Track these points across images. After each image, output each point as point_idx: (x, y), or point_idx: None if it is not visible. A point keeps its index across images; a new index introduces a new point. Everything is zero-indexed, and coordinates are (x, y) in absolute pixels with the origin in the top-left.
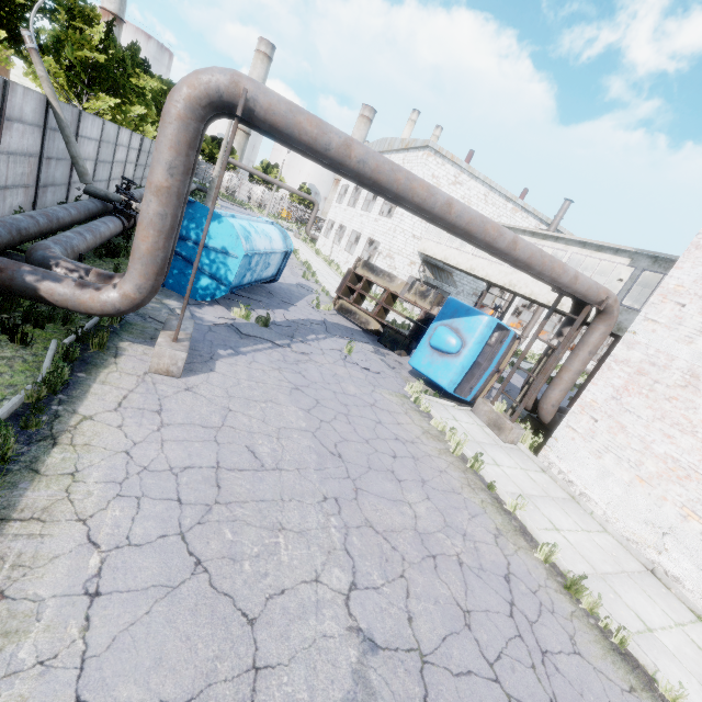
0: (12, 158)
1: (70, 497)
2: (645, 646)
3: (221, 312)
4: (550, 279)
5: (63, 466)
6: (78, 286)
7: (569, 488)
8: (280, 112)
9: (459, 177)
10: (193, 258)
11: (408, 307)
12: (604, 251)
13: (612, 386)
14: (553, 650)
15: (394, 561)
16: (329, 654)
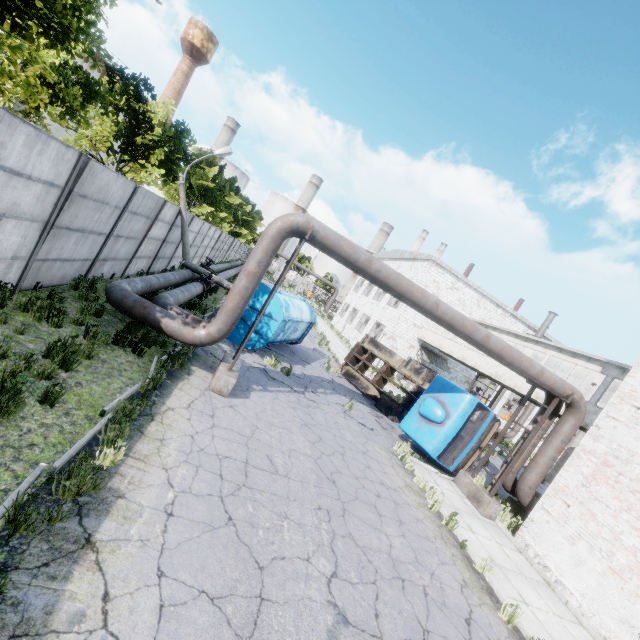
0: (150, 241)
1: (159, 453)
2: None
3: (256, 358)
4: (519, 369)
5: (156, 434)
6: (183, 324)
7: (545, 573)
8: (331, 239)
9: (455, 284)
10: (246, 317)
11: (405, 384)
12: (578, 358)
13: (581, 474)
14: None
15: (368, 570)
16: (312, 611)
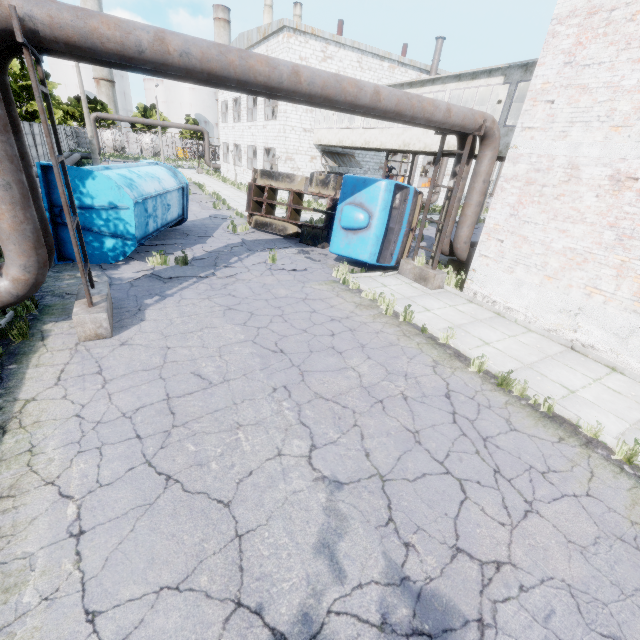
0: None
1: (33, 469)
2: (569, 405)
3: (138, 266)
4: (424, 120)
5: (18, 447)
6: None
7: (494, 307)
8: (66, 23)
9: (326, 50)
10: (86, 224)
11: (324, 202)
12: (479, 77)
13: (508, 205)
14: (493, 435)
15: (346, 416)
16: (301, 504)
